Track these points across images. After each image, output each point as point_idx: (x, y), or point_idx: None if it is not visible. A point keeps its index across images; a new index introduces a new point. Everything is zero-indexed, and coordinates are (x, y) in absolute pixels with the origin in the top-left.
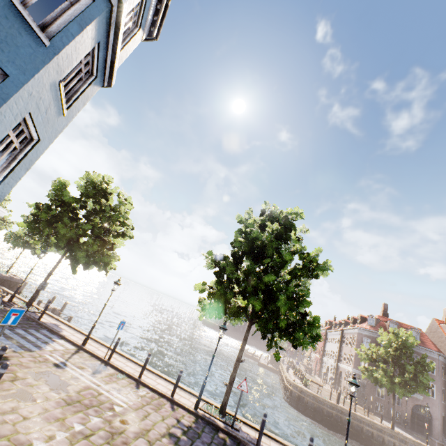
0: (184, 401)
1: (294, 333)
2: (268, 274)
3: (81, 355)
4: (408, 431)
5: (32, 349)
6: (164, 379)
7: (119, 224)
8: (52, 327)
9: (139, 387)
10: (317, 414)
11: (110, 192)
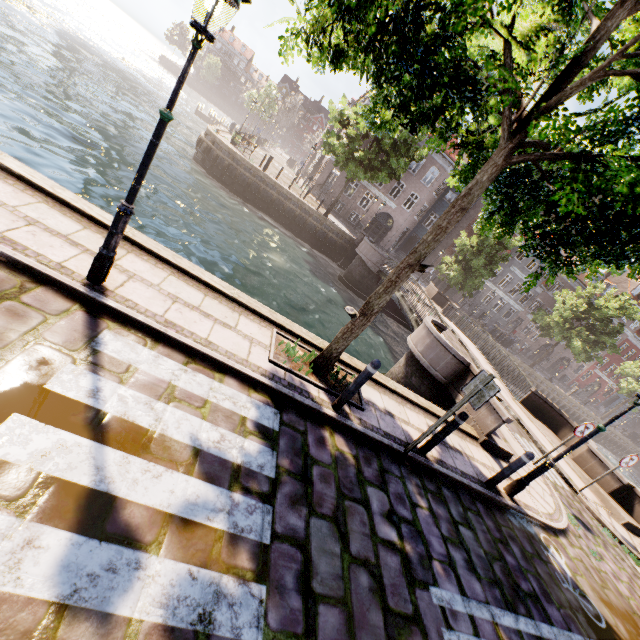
0: None
1: None
2: None
3: None
4: (356, 232)
5: None
6: None
7: None
8: None
9: None
10: (226, 176)
11: None
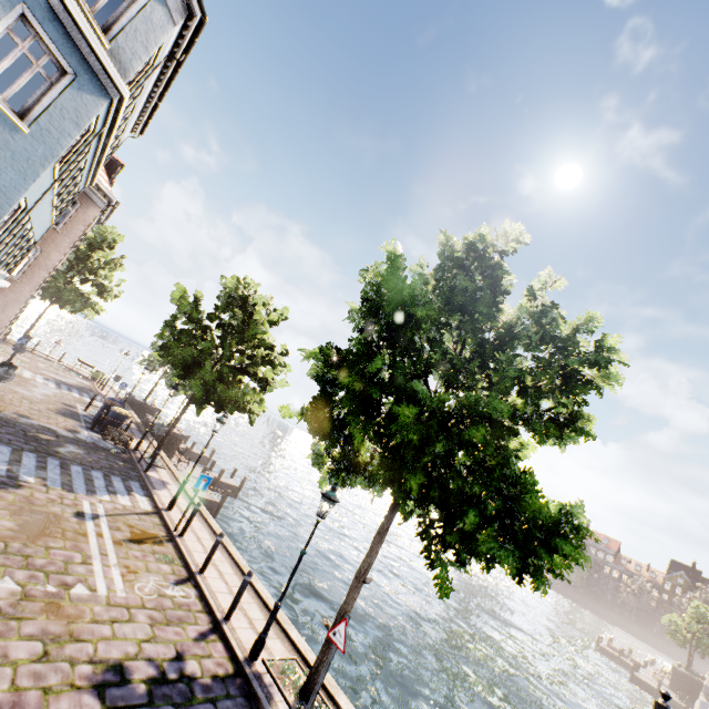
0: (244, 636)
1: (456, 516)
2: (375, 357)
3: (146, 518)
4: None
5: (76, 491)
6: (256, 592)
7: (258, 343)
8: (152, 483)
9: (181, 584)
10: None
11: (255, 302)
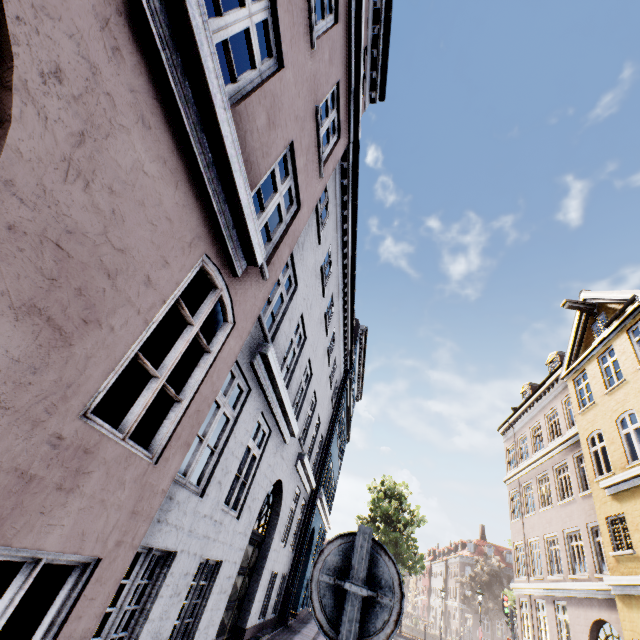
0: None
1: (411, 565)
2: (396, 531)
3: None
4: None
5: None
6: None
7: None
8: None
9: None
10: None
11: None
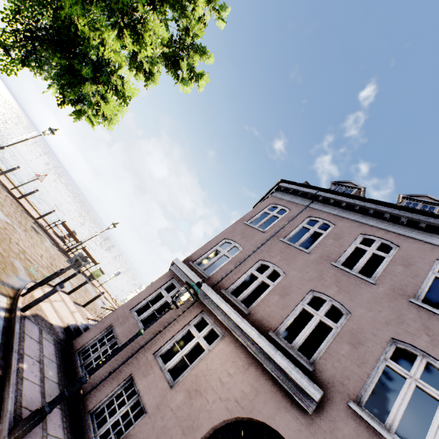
0: None
1: None
2: None
3: None
4: None
5: None
6: None
7: None
8: None
9: None
10: None
11: None
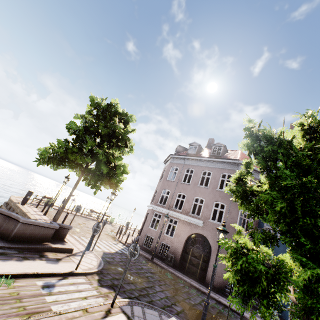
0: None
1: None
2: None
3: None
4: (154, 263)
5: None
6: None
7: None
8: None
9: None
10: None
11: None
